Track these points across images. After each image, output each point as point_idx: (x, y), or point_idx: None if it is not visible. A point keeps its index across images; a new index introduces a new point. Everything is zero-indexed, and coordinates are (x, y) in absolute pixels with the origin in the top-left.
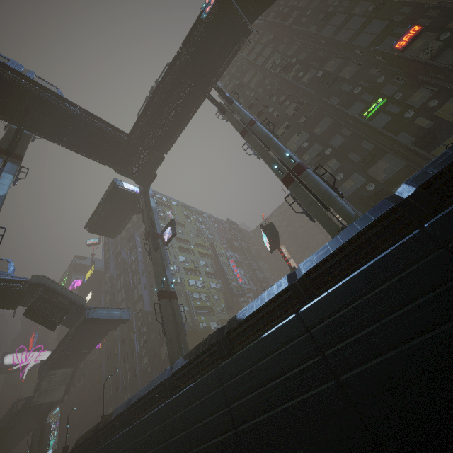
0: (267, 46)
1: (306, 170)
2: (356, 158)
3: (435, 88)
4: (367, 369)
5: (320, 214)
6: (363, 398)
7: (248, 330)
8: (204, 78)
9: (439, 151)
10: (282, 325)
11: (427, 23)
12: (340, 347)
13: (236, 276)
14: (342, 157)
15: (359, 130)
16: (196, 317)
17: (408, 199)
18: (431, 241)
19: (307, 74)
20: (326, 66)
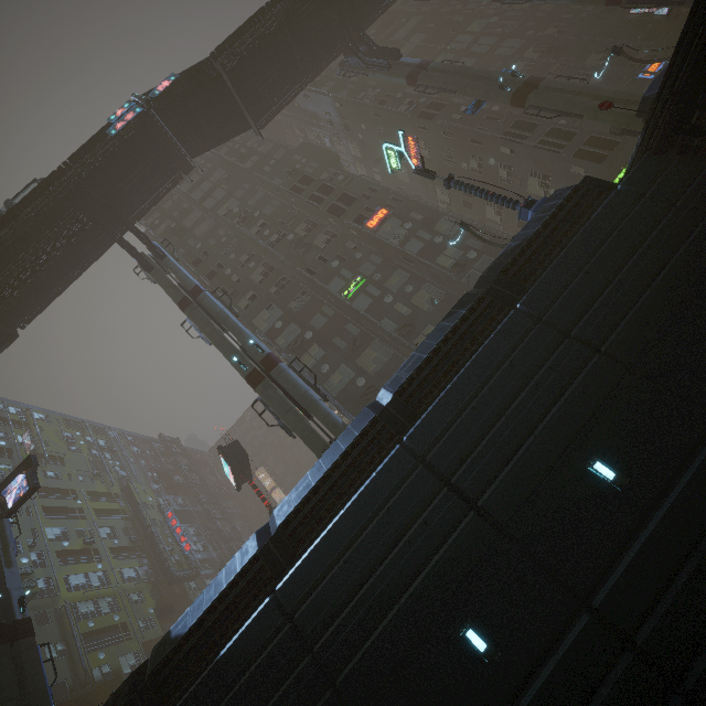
0: (219, 186)
1: (279, 365)
2: (342, 344)
3: (409, 273)
4: (367, 652)
5: (302, 425)
6: (367, 700)
7: (193, 654)
8: (113, 214)
9: (420, 340)
10: (250, 623)
11: (394, 208)
12: (333, 631)
13: (180, 541)
14: (326, 343)
15: (342, 310)
16: (85, 659)
17: (387, 407)
18: (411, 457)
19: (276, 234)
20: (299, 229)
